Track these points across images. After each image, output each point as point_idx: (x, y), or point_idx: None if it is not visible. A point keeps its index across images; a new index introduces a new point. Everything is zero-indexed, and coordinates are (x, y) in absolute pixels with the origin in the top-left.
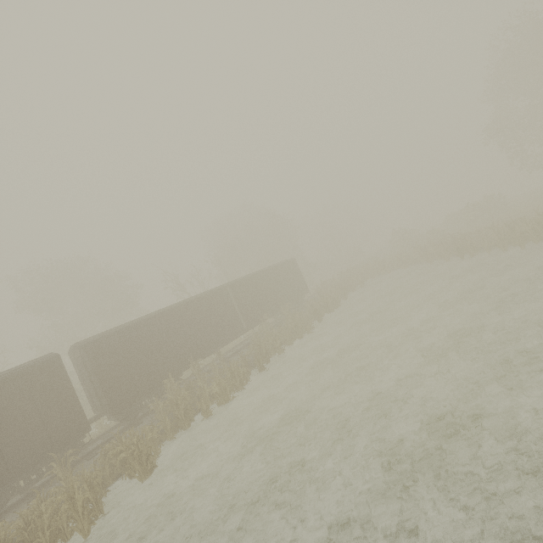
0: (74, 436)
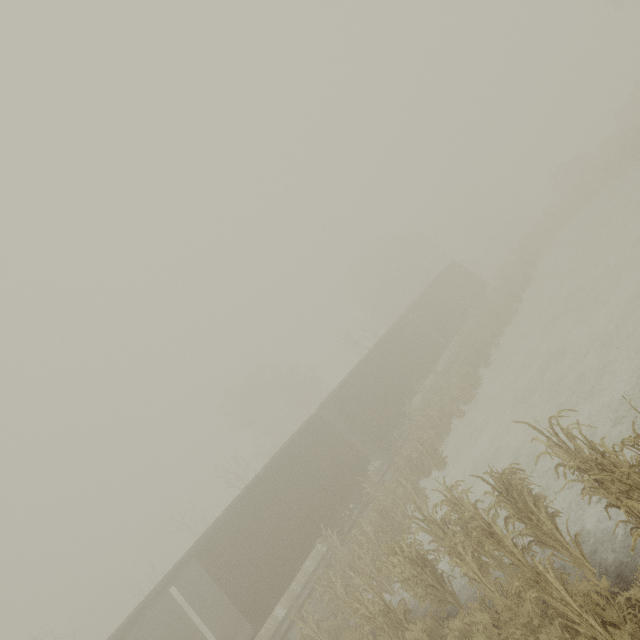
0: (362, 468)
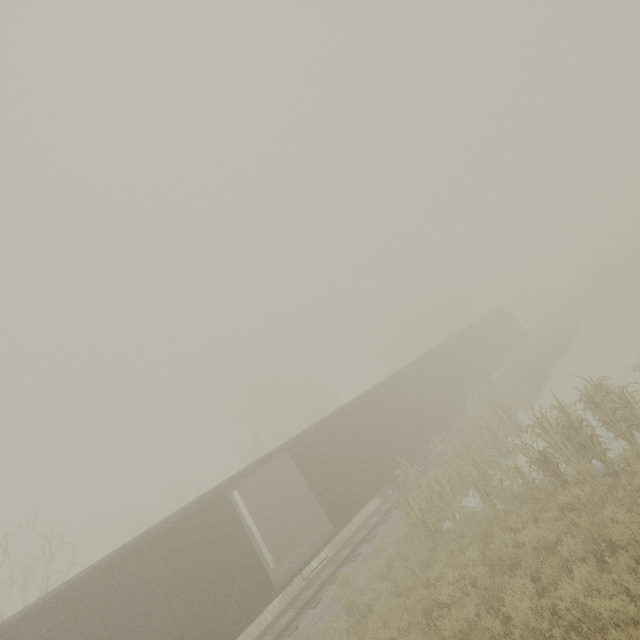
0: (428, 435)
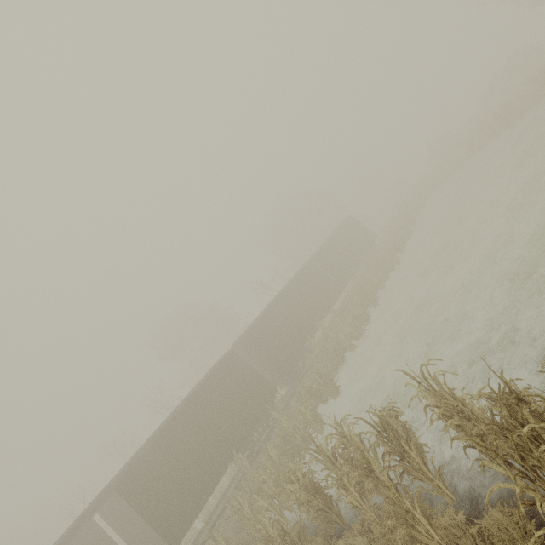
0: (270, 397)
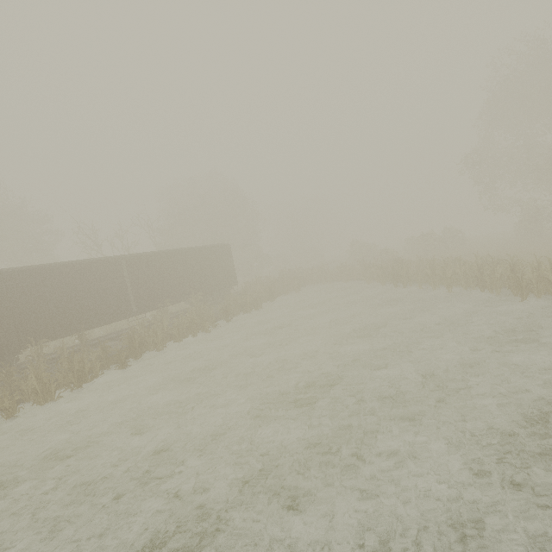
0: None
